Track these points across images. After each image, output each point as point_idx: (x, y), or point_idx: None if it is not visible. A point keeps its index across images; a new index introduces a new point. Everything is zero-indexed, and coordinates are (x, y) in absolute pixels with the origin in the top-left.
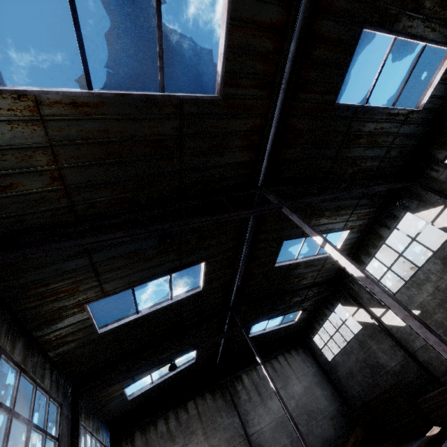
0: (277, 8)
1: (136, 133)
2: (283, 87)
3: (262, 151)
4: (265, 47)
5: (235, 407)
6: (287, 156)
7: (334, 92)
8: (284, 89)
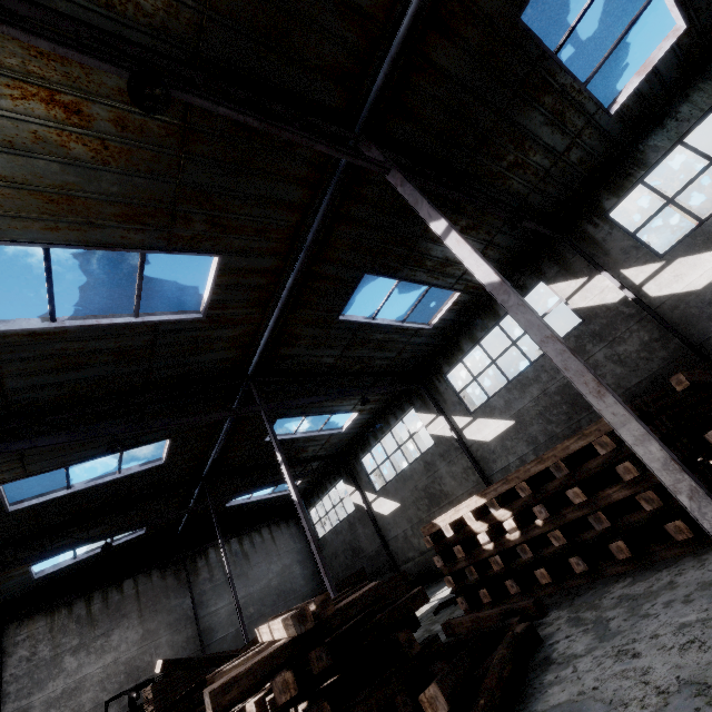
0: (274, 259)
1: (100, 347)
2: (279, 306)
3: (254, 348)
4: (260, 282)
5: (190, 587)
6: (284, 352)
7: (337, 311)
8: (280, 309)
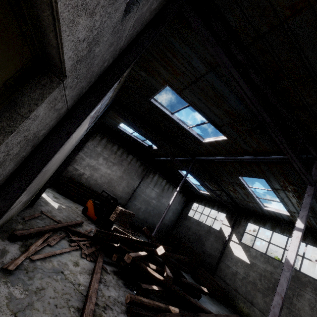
0: None
1: None
2: None
3: None
4: None
5: (142, 179)
6: None
7: None
8: None
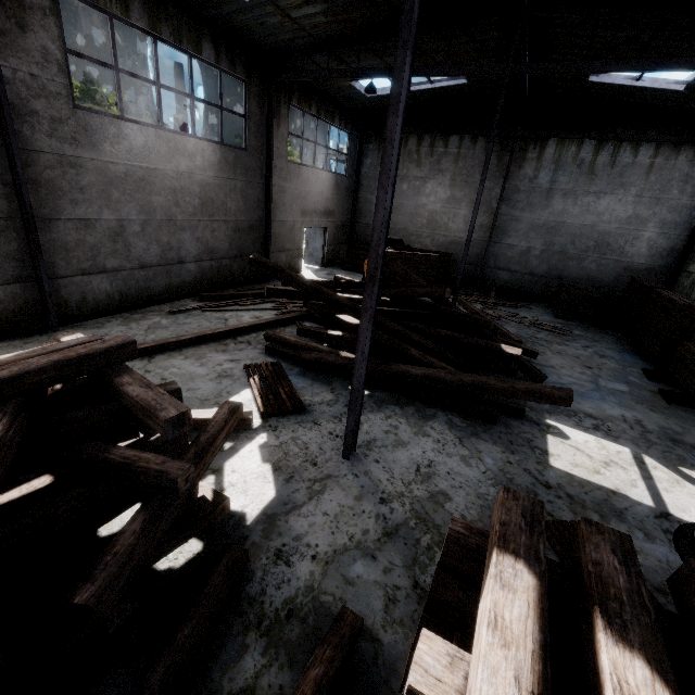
0: None
1: None
2: None
3: None
4: None
5: (504, 176)
6: None
7: None
8: None
